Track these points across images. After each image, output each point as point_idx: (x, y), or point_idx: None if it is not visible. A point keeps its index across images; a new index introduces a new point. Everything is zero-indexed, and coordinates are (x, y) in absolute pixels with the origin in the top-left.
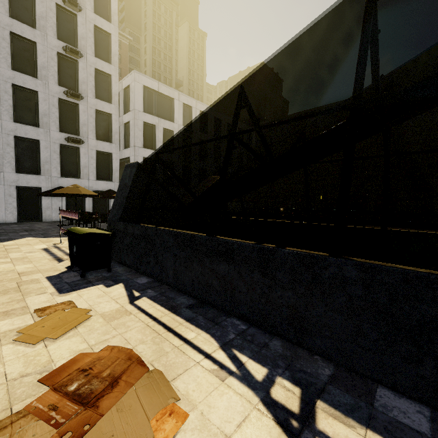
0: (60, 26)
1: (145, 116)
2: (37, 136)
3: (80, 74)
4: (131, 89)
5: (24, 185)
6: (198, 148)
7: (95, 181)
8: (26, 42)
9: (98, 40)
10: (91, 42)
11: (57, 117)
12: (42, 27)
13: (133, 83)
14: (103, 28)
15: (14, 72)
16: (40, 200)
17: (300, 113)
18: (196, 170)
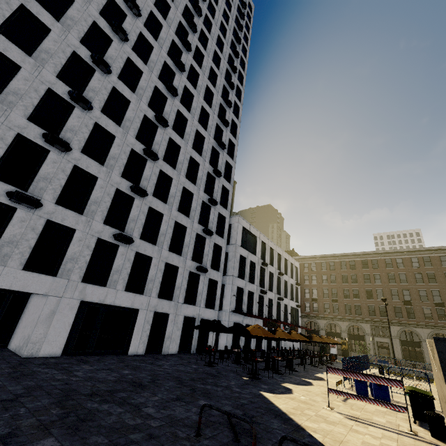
0: (205, 184)
1: (241, 249)
2: (178, 263)
3: (210, 215)
4: (233, 227)
5: (159, 310)
6: (268, 279)
7: (203, 309)
8: (187, 192)
9: (221, 193)
10: (219, 195)
11: (193, 247)
12: (198, 184)
13: (236, 223)
14: (226, 186)
15: (178, 213)
16: (163, 328)
17: (335, 255)
18: (266, 300)
